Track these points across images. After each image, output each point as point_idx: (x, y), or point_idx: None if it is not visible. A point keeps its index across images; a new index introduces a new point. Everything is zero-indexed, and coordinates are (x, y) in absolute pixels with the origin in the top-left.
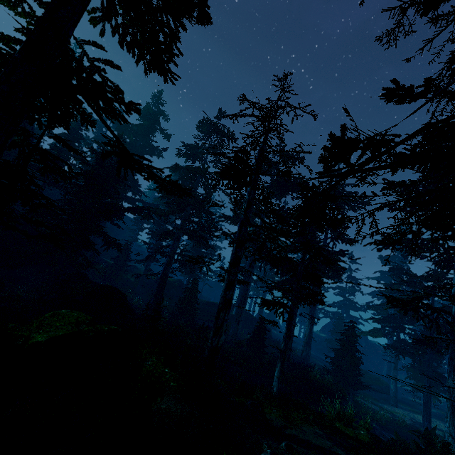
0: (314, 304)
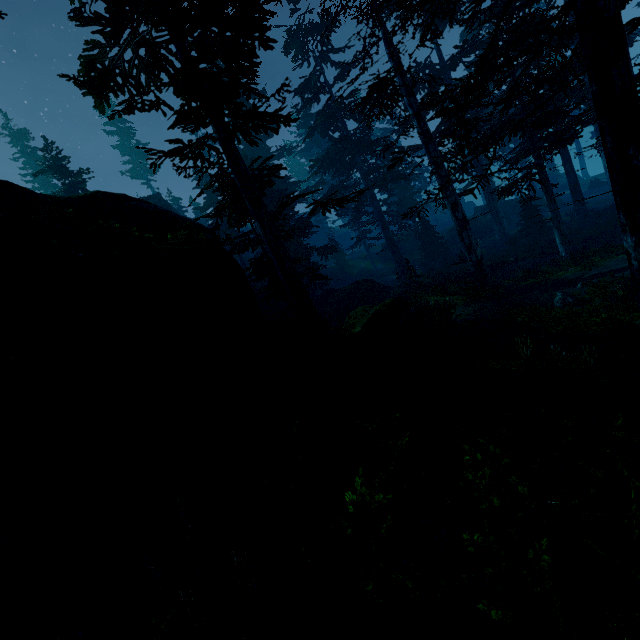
0: (570, 144)
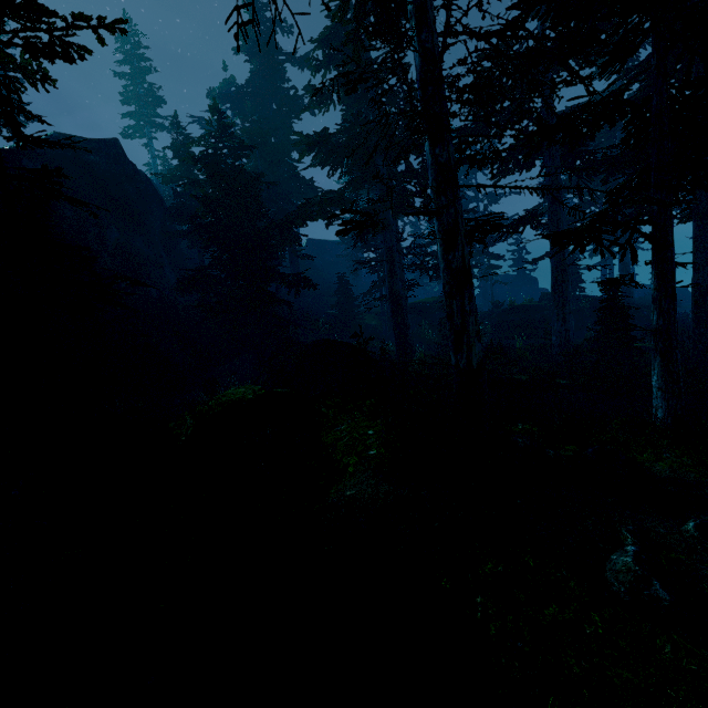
0: None
